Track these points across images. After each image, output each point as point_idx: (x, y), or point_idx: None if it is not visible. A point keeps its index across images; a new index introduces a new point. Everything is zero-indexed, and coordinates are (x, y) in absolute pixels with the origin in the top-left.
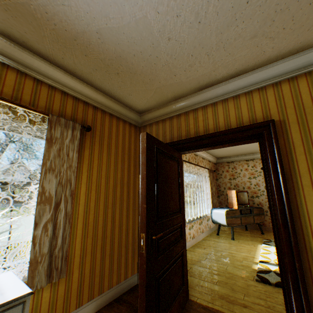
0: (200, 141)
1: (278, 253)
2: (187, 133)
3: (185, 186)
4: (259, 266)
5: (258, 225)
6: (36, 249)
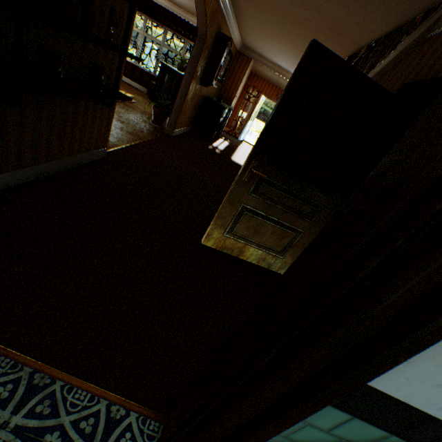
0: None
1: None
2: None
3: None
4: None
5: None
6: None
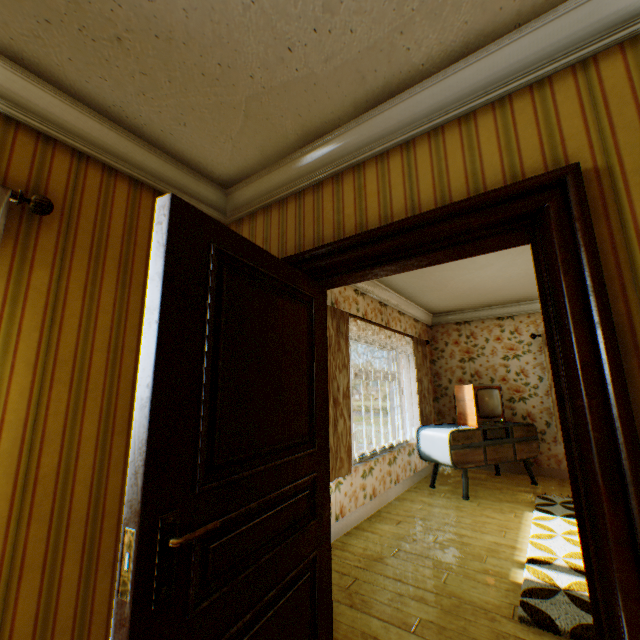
0: (368, 246)
1: (593, 579)
2: (338, 229)
3: (355, 376)
4: (529, 574)
5: (524, 465)
6: None
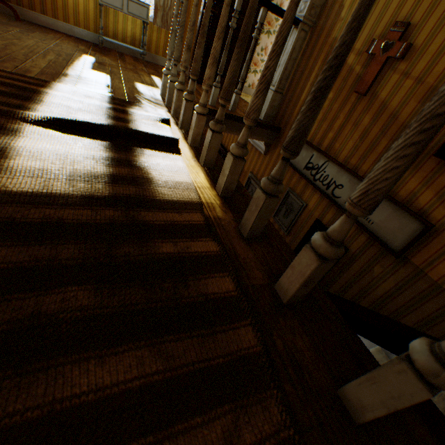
0: None
1: None
2: None
3: None
4: None
5: None
6: (157, 1)
